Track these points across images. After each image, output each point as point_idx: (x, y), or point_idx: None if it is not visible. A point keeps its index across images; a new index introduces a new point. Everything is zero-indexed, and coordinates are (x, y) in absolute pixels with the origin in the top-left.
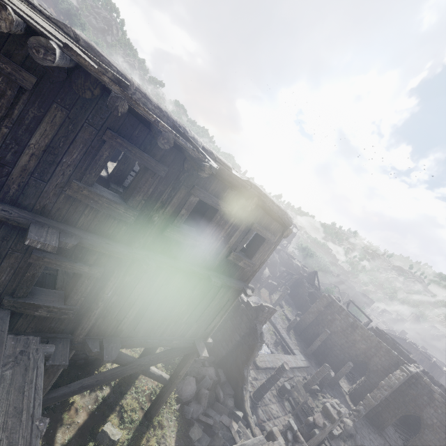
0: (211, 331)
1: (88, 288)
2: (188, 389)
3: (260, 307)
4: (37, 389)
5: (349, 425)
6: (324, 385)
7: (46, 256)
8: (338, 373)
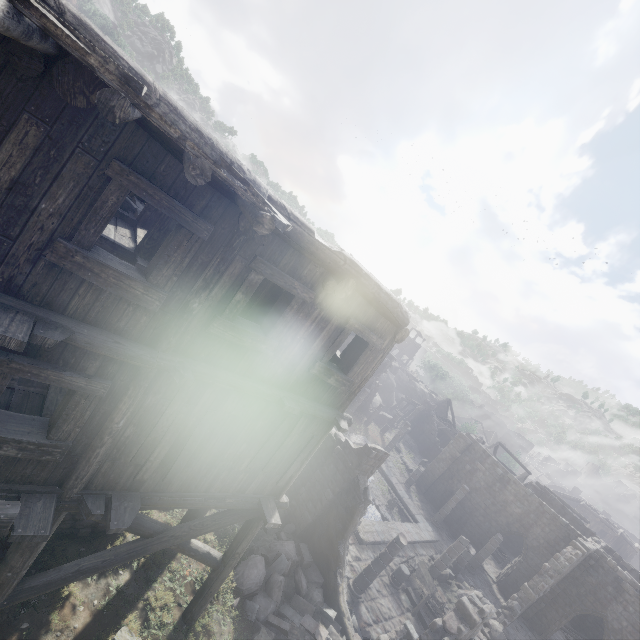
0: (286, 484)
1: (86, 412)
2: (253, 574)
3: (365, 450)
4: None
5: (497, 630)
6: (460, 569)
7: (14, 360)
8: (481, 550)
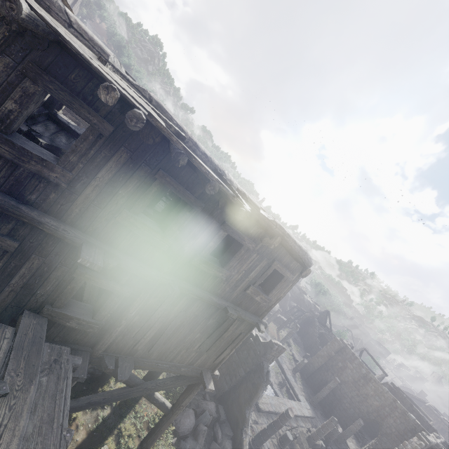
0: (219, 363)
1: (115, 305)
2: (186, 422)
3: (269, 344)
4: (66, 399)
5: None
6: (330, 442)
7: (87, 273)
8: (346, 430)
